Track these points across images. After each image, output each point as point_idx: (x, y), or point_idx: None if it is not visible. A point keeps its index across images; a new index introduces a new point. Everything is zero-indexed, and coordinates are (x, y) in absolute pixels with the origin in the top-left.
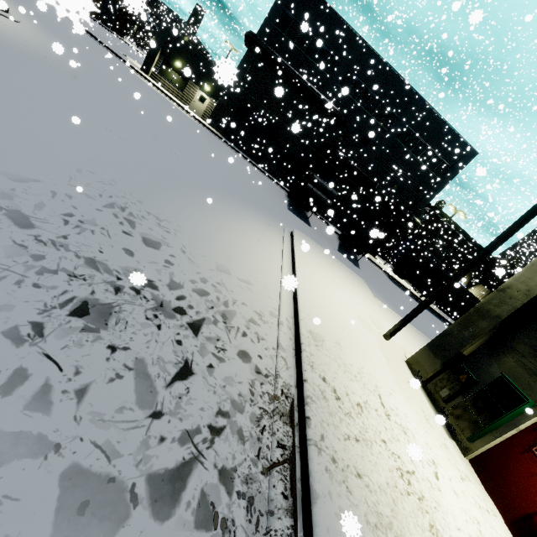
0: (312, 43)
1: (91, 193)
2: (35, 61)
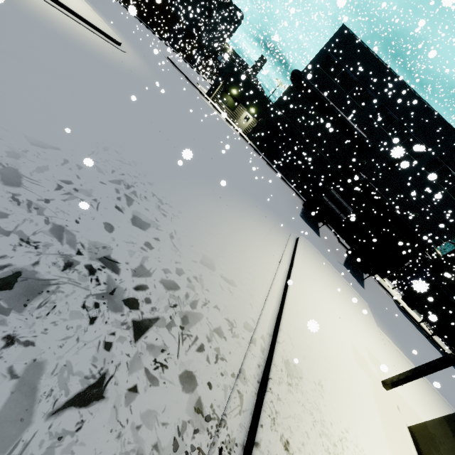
0: (350, 80)
1: (104, 168)
2: (121, 74)
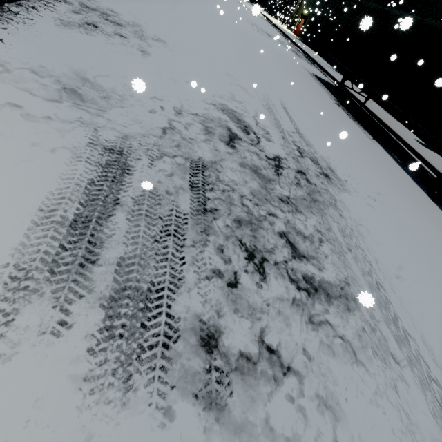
0: None
1: None
2: None
